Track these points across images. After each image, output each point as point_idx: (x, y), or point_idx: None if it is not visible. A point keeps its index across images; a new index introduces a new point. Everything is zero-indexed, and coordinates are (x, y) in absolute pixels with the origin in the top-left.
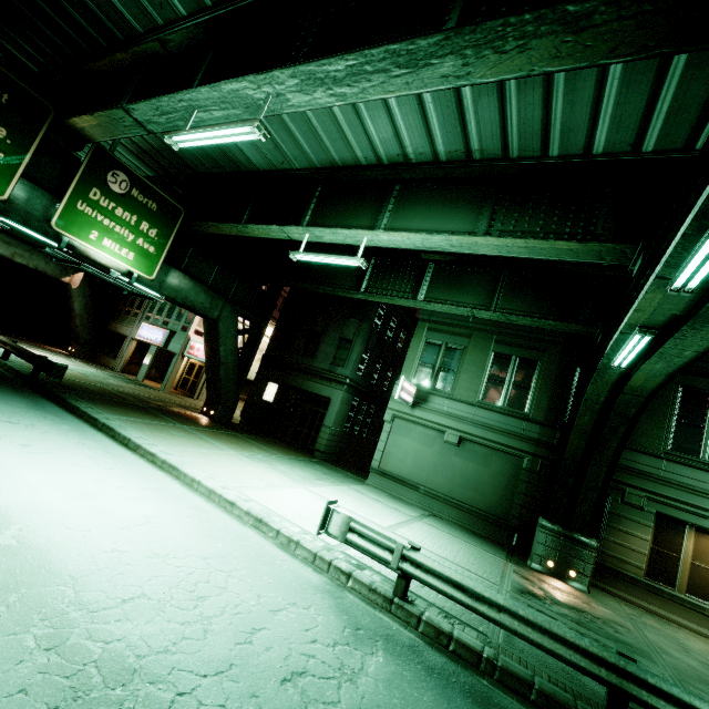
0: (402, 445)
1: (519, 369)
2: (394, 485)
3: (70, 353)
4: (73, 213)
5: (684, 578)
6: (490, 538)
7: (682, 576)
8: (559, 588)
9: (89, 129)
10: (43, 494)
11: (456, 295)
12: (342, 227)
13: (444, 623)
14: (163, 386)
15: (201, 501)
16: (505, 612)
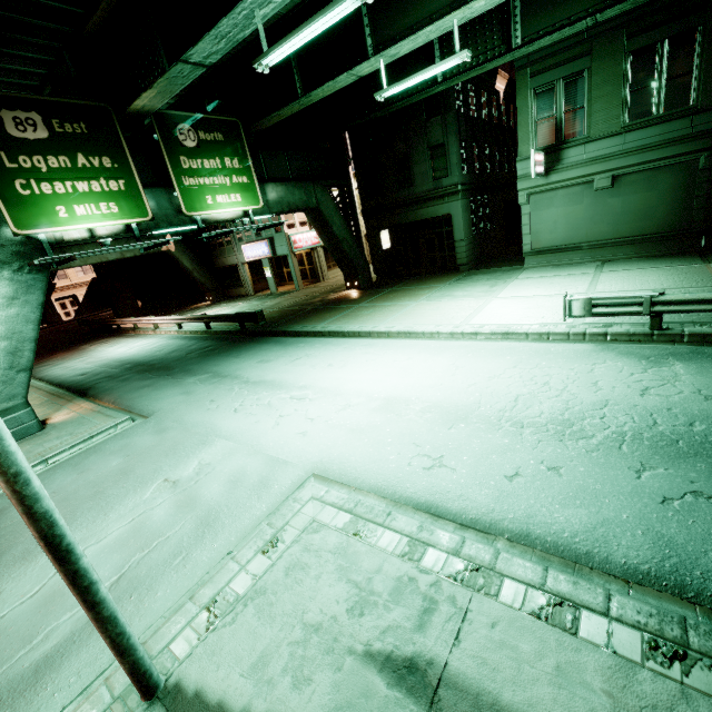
0: (548, 218)
1: (670, 55)
2: (554, 256)
3: (211, 302)
4: (187, 192)
5: None
6: (673, 254)
7: None
8: None
9: (148, 103)
10: (390, 381)
11: (564, 8)
12: (418, 24)
13: (704, 329)
14: (296, 286)
15: (456, 342)
16: None
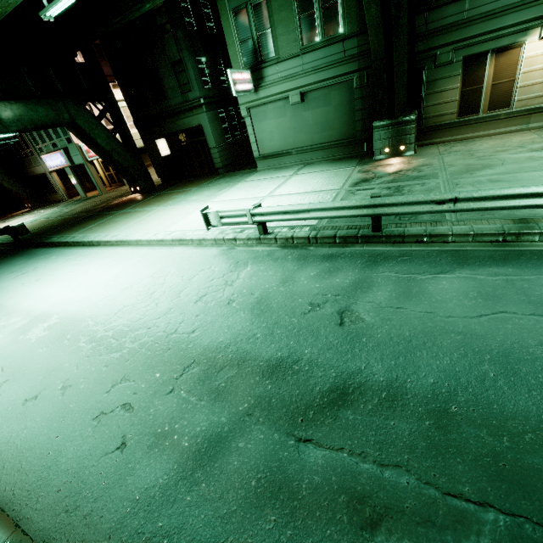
0: (266, 128)
1: None
2: (276, 161)
3: (30, 209)
4: None
5: (486, 101)
6: (349, 157)
7: (485, 100)
8: (391, 164)
9: None
10: (60, 295)
11: None
12: None
13: (289, 233)
14: (99, 191)
15: (144, 250)
16: (312, 211)
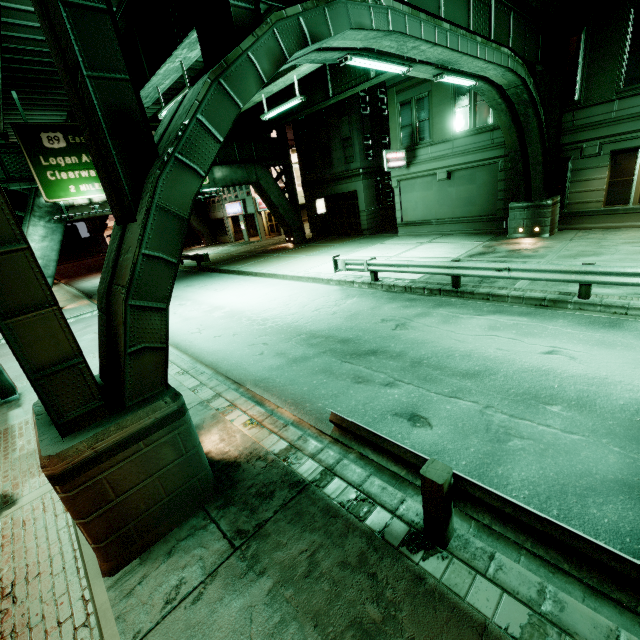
0: (412, 199)
1: None
2: (416, 228)
3: (205, 245)
4: None
5: (636, 193)
6: (487, 232)
7: (635, 192)
8: (517, 243)
9: None
10: (230, 299)
11: None
12: (278, 75)
13: (393, 282)
14: (260, 237)
15: (288, 282)
16: (409, 266)
